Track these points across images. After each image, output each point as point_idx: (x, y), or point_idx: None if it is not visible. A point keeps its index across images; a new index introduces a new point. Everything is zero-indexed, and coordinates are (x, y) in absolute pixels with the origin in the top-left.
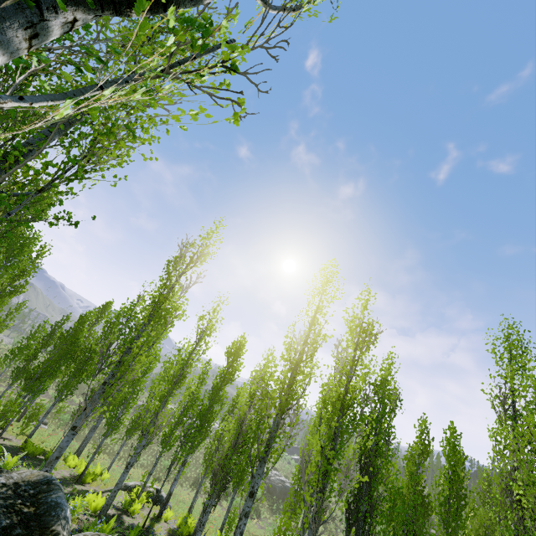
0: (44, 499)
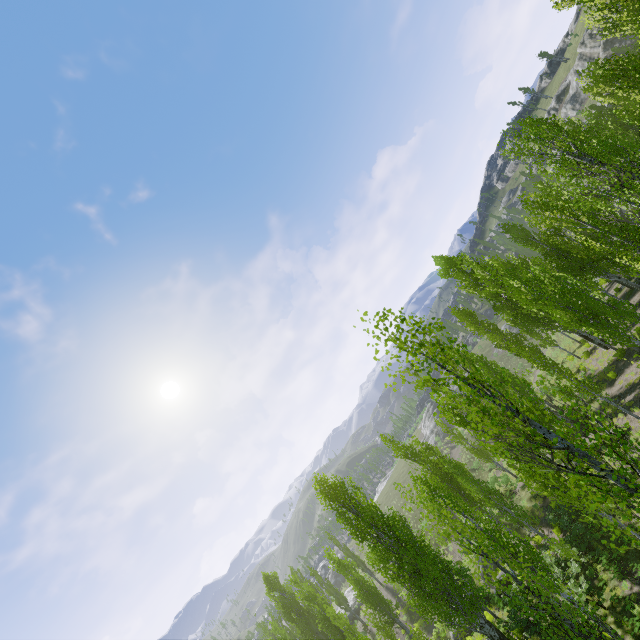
0: None
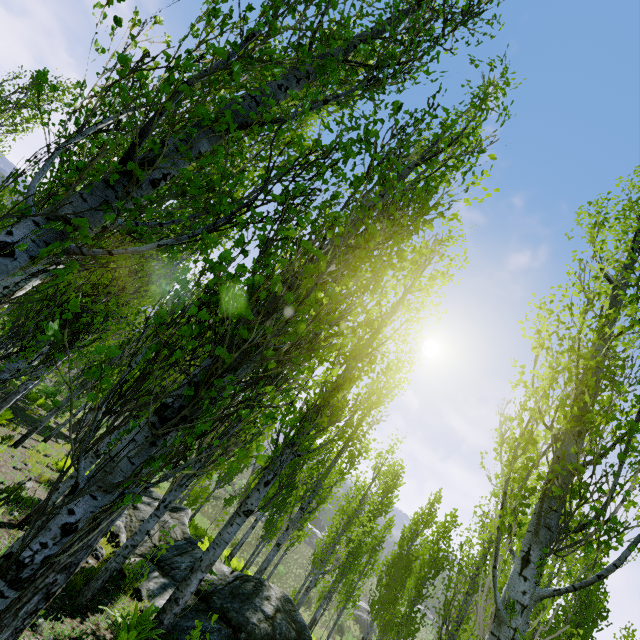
0: (295, 617)
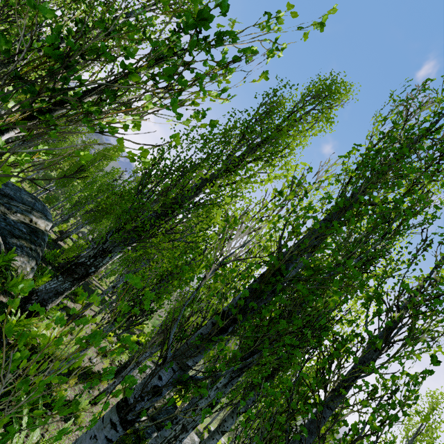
0: None
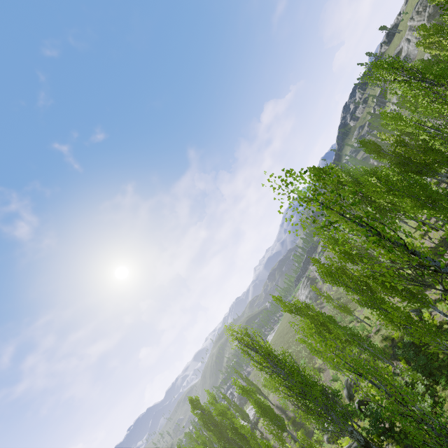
0: None
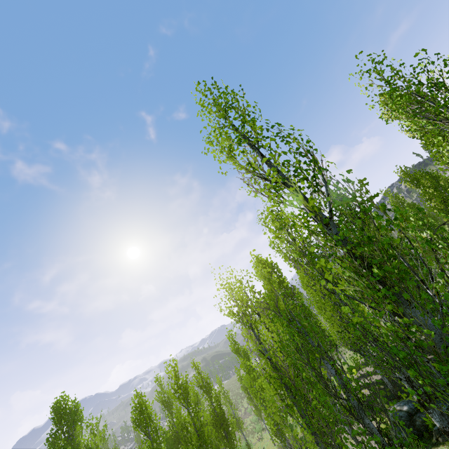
0: None
